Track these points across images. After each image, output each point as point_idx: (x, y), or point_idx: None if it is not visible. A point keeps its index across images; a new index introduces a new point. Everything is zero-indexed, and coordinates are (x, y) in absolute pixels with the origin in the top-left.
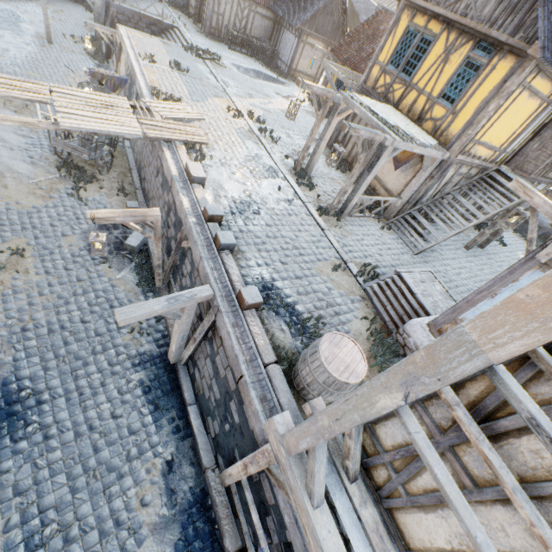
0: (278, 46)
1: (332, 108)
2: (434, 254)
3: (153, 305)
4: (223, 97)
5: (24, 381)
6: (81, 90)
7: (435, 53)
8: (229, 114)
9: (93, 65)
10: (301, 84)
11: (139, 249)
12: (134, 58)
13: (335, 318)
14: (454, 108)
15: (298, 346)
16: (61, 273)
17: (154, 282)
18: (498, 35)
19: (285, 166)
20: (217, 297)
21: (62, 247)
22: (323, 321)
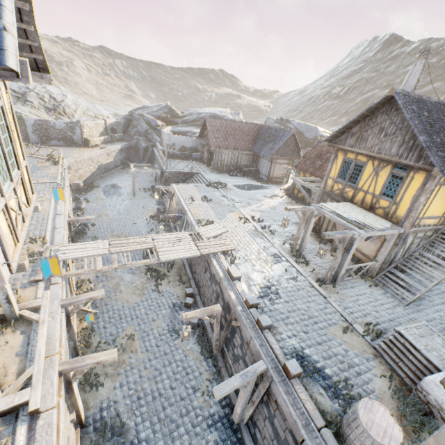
0: (258, 166)
1: (303, 197)
2: (423, 302)
3: (234, 381)
4: (234, 211)
5: (142, 443)
6: (165, 234)
7: (367, 171)
8: (241, 221)
9: (155, 202)
10: (288, 209)
11: (197, 323)
12: (183, 201)
13: (358, 378)
14: (394, 200)
15: (337, 408)
16: (155, 350)
17: (211, 349)
18: (406, 162)
19: (284, 250)
20: (270, 369)
21: (153, 329)
22: (349, 382)
